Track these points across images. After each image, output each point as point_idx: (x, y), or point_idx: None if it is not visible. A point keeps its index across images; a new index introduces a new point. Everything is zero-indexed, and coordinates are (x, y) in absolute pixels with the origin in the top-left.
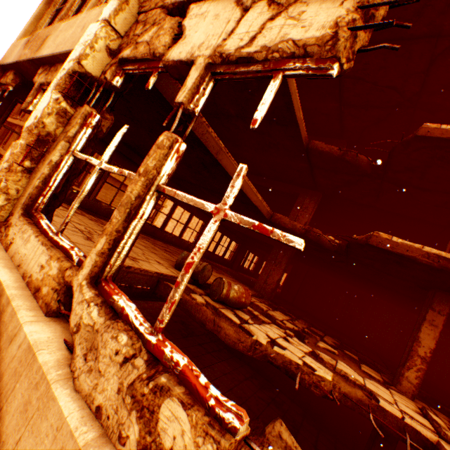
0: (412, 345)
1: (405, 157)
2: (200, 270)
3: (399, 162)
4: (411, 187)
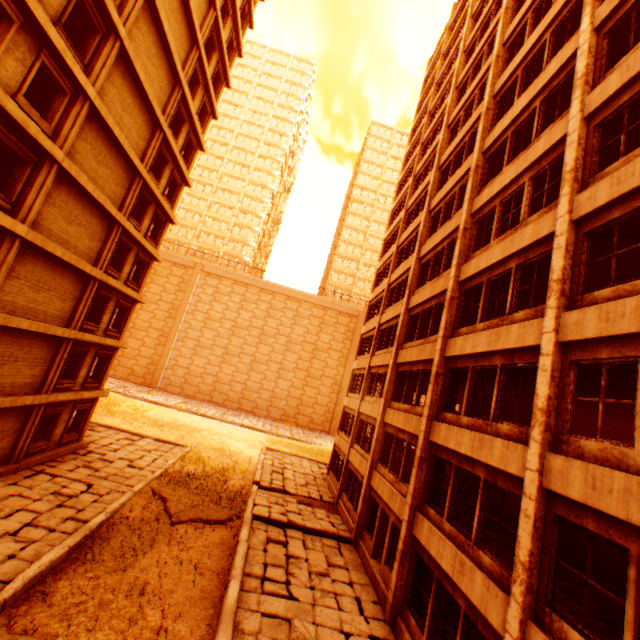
0: None
1: None
2: None
3: None
4: None
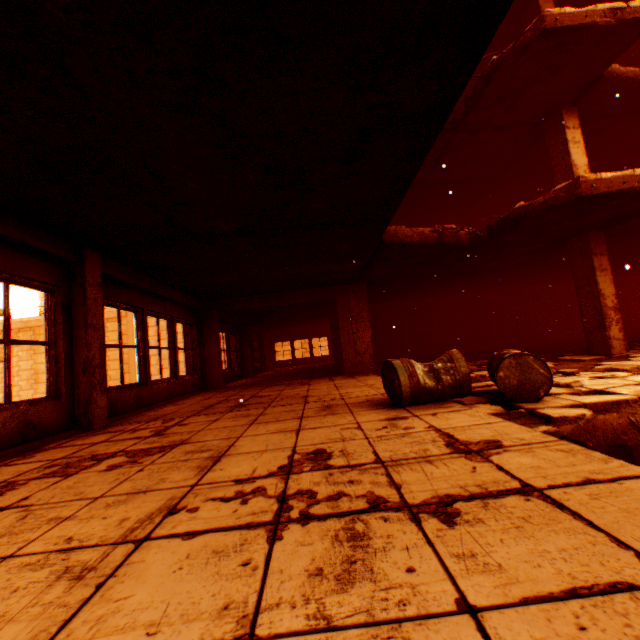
0: (600, 302)
1: (508, 78)
2: (467, 371)
3: (495, 90)
4: (489, 130)
